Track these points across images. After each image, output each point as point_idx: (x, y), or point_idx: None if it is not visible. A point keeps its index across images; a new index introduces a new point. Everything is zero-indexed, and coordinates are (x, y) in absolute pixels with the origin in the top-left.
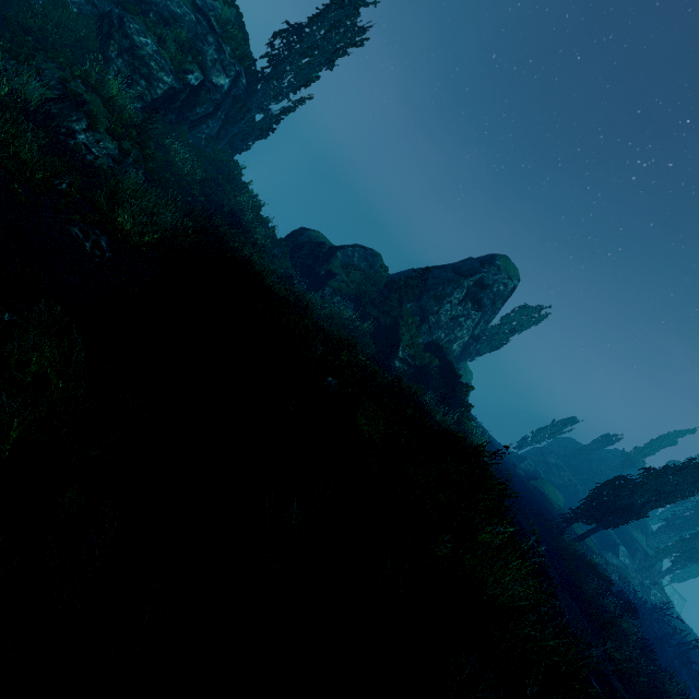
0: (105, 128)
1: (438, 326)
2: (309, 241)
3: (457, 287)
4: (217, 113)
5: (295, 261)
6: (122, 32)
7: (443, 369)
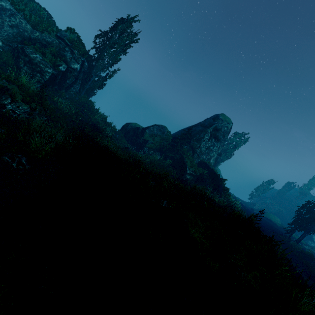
0: (21, 99)
1: (201, 153)
2: (132, 128)
3: (205, 133)
4: (77, 81)
5: (127, 139)
6: (24, 54)
7: (210, 173)
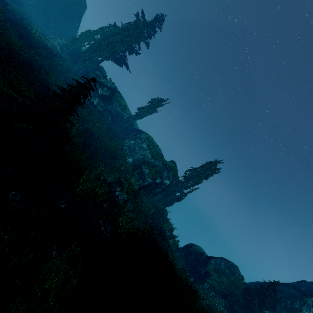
0: (125, 191)
1: None
2: (195, 251)
3: (303, 303)
4: (163, 191)
5: (187, 261)
6: (140, 168)
7: None
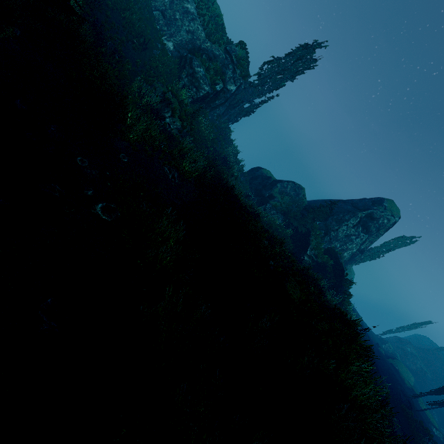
0: (177, 115)
1: (336, 238)
2: (261, 175)
3: (353, 216)
4: (225, 103)
5: (251, 186)
6: (190, 66)
7: (335, 267)
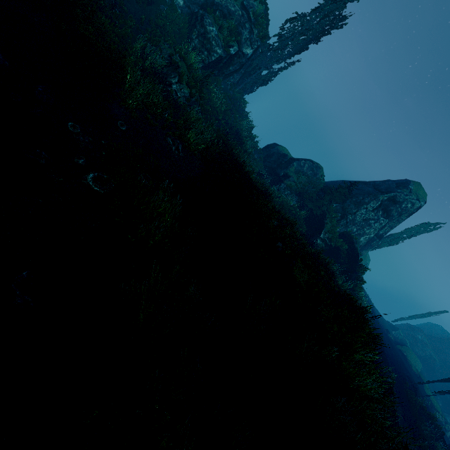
0: (185, 81)
1: (353, 222)
2: (277, 153)
3: (373, 199)
4: (241, 69)
5: (266, 164)
6: (201, 24)
7: (350, 252)
